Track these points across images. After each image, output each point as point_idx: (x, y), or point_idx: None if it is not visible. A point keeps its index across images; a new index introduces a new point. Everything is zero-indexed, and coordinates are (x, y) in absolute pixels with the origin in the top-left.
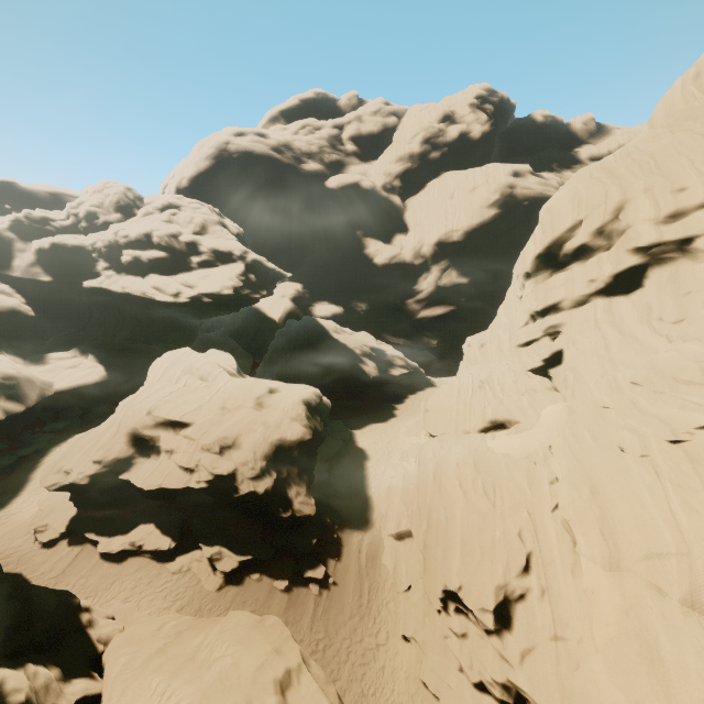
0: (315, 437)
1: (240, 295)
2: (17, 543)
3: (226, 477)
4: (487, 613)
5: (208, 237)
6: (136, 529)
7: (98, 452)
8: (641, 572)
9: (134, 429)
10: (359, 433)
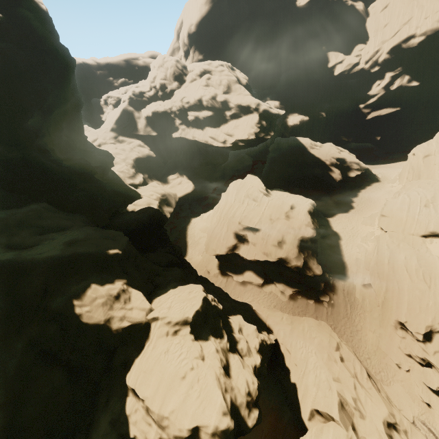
0: (317, 233)
1: (258, 138)
2: (202, 272)
3: (283, 258)
4: (419, 334)
5: (232, 94)
6: (246, 273)
7: (224, 241)
8: None
9: (235, 231)
10: (332, 221)
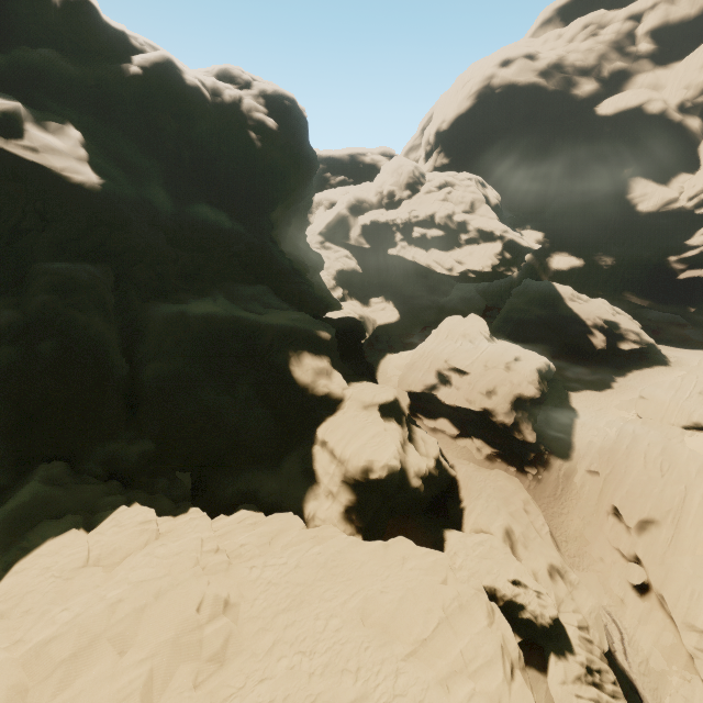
0: (542, 396)
1: (495, 272)
2: None
3: (488, 409)
4: (631, 520)
5: (474, 215)
6: (440, 419)
7: (422, 377)
8: None
9: (439, 369)
10: (574, 396)
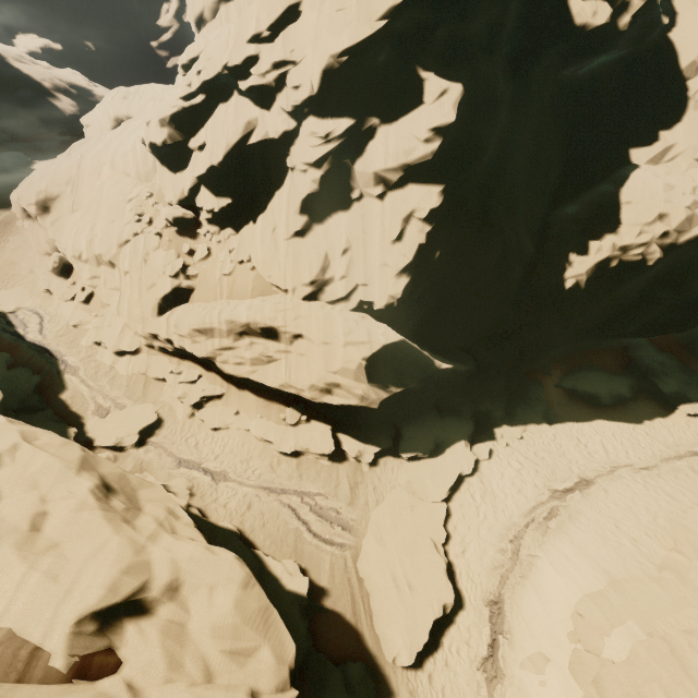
0: None
1: None
2: None
3: None
4: (32, 206)
5: None
6: None
7: None
8: (122, 168)
9: None
10: (41, 162)
